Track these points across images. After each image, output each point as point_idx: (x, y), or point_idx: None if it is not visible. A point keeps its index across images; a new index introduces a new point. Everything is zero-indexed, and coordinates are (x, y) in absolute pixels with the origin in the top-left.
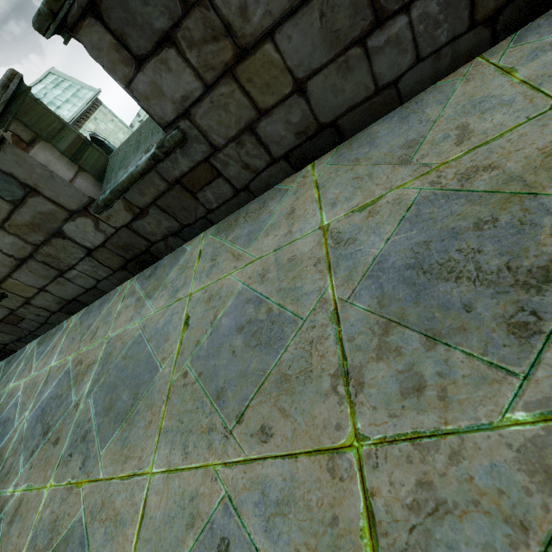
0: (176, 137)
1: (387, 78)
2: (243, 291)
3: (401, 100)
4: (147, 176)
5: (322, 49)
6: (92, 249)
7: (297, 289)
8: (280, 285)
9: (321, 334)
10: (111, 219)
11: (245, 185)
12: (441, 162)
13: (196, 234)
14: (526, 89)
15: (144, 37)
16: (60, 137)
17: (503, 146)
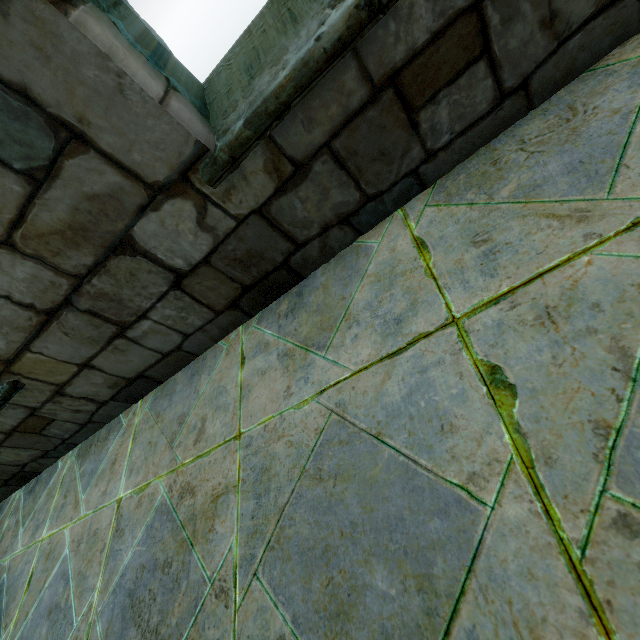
0: None
1: None
2: None
3: None
4: (333, 68)
5: None
6: (184, 273)
7: None
8: None
9: None
10: (232, 197)
11: (524, 76)
12: None
13: (383, 215)
14: None
15: None
16: (120, 15)
17: None
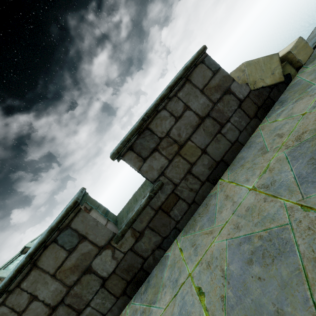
0: (159, 184)
1: (233, 140)
2: (231, 243)
3: (242, 145)
4: (145, 209)
5: (207, 138)
6: (106, 278)
7: (267, 215)
8: (254, 222)
9: (309, 220)
10: (122, 246)
11: (192, 200)
12: (281, 143)
13: (171, 242)
14: (287, 119)
15: (147, 151)
16: (99, 208)
17: (299, 128)
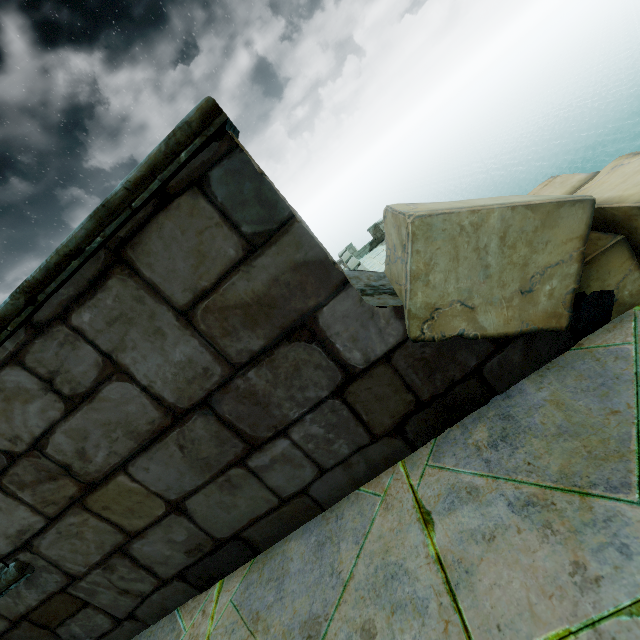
0: (10, 575)
1: (291, 489)
2: None
3: (321, 506)
4: None
5: (192, 473)
6: None
7: None
8: None
9: None
10: None
11: (129, 611)
12: None
13: None
14: (441, 584)
15: None
16: None
17: None
